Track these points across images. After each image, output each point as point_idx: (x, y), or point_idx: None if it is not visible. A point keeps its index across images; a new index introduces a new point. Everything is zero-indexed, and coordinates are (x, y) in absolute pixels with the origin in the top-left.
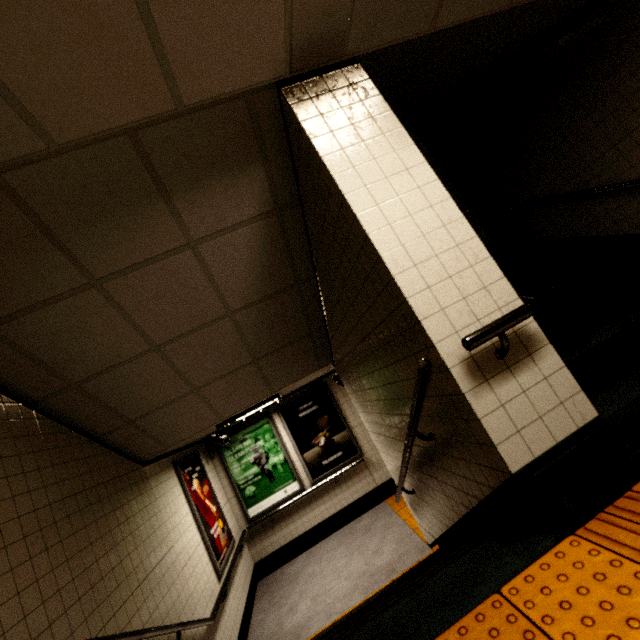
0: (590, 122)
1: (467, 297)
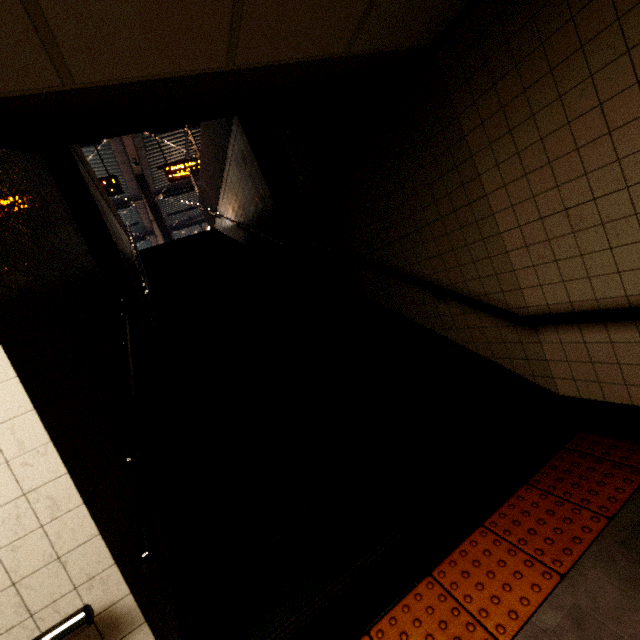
0: (392, 200)
1: (21, 581)
